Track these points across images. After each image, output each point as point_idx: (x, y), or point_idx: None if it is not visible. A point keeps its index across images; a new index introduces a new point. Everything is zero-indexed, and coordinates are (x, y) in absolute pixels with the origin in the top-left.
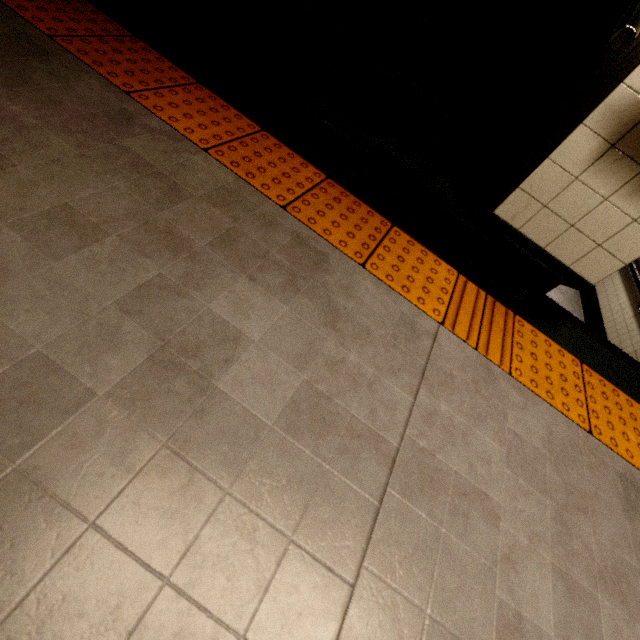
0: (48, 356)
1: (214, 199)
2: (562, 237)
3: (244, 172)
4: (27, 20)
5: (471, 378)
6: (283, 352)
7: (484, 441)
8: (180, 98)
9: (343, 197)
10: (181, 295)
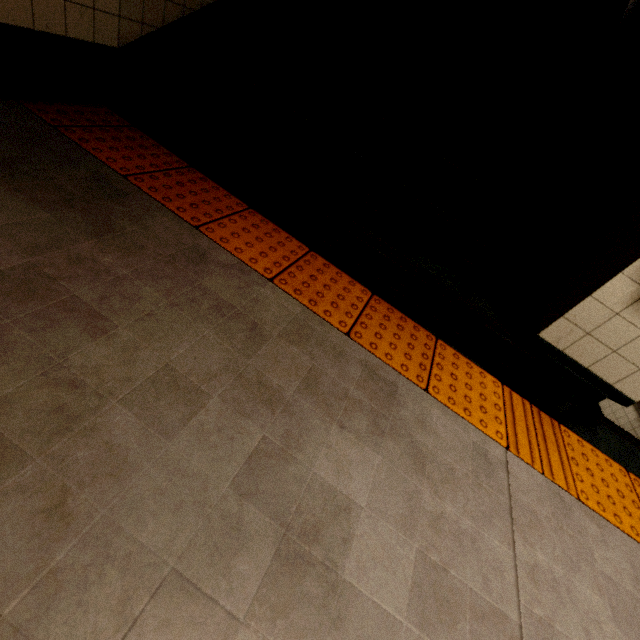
0: (183, 574)
1: (290, 335)
2: (605, 360)
3: (307, 299)
4: (103, 162)
5: (550, 512)
6: (390, 516)
7: (586, 594)
8: (239, 226)
9: (390, 313)
10: (287, 460)
